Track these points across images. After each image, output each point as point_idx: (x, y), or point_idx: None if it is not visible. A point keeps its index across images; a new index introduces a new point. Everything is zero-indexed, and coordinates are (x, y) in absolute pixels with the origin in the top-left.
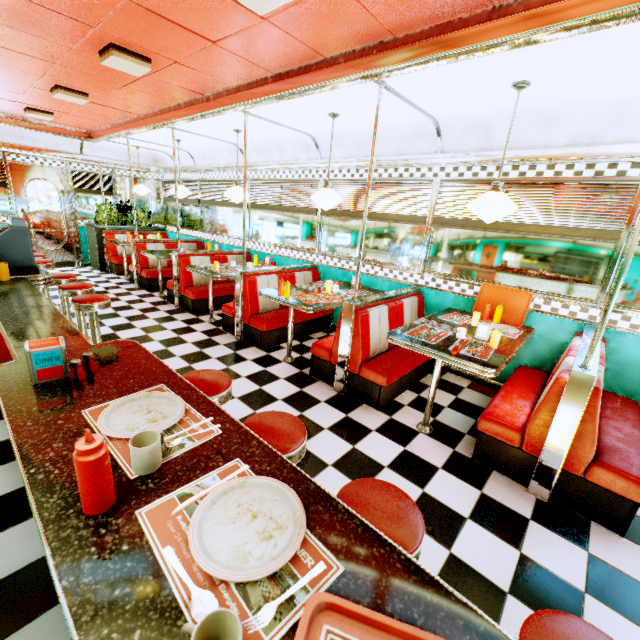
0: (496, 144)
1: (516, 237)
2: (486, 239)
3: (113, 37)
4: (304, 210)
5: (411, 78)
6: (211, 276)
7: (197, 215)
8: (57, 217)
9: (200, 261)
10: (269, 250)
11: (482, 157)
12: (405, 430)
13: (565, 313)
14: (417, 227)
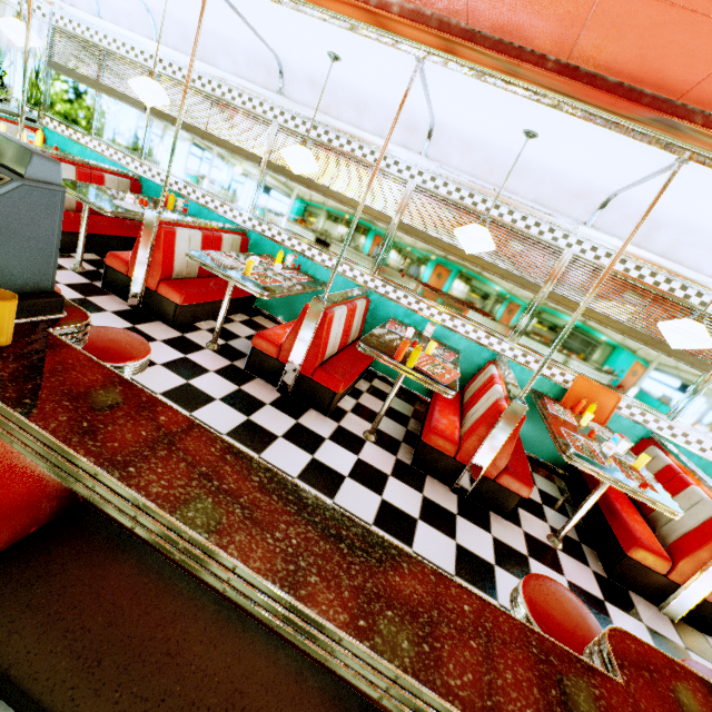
0: (651, 245)
1: (624, 340)
2: (595, 332)
3: None
4: (371, 212)
5: None
6: (253, 289)
7: (134, 128)
8: None
9: (188, 237)
10: (287, 243)
11: (633, 252)
12: (546, 548)
13: (640, 420)
14: (524, 293)
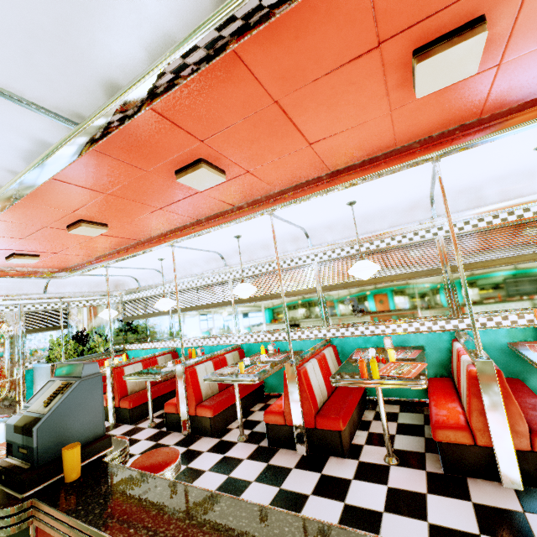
0: (487, 200)
1: None
2: (511, 272)
3: (210, 151)
4: (301, 292)
5: (465, 153)
6: (247, 380)
7: (166, 325)
8: (0, 366)
9: (204, 368)
10: (265, 338)
11: (480, 211)
12: None
13: None
14: (433, 278)
